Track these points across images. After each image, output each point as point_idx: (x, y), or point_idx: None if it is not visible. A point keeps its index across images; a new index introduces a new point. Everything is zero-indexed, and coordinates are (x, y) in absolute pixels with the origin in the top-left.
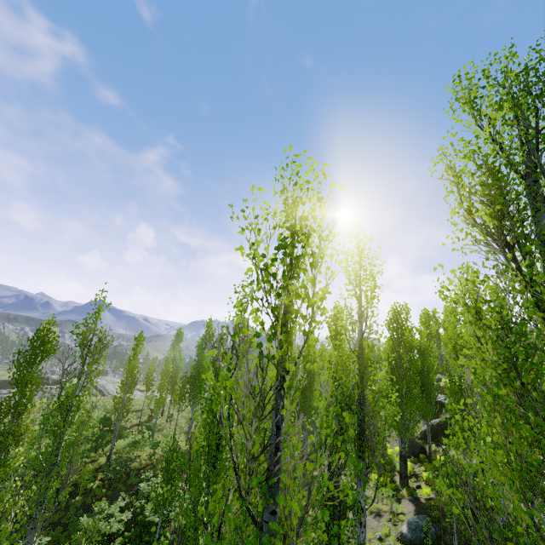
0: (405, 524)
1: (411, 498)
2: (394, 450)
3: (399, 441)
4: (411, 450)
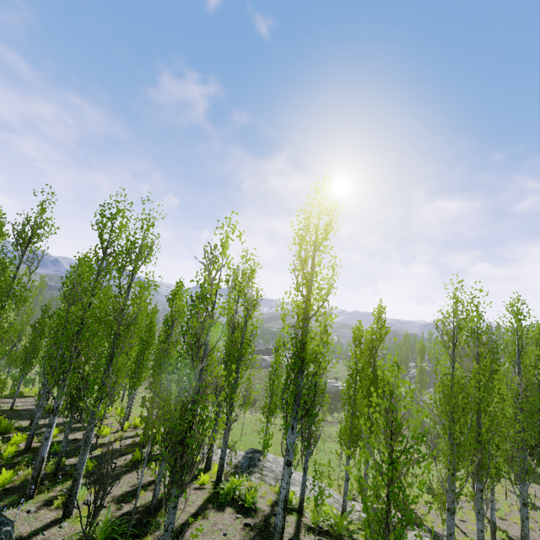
0: None
1: None
2: None
3: None
4: None
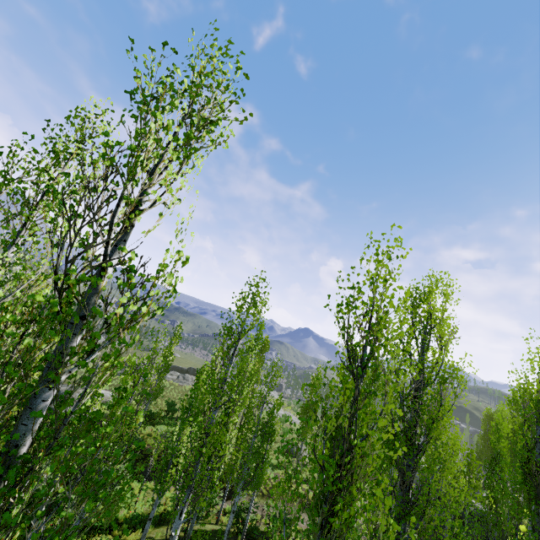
0: None
1: None
2: None
3: None
4: None
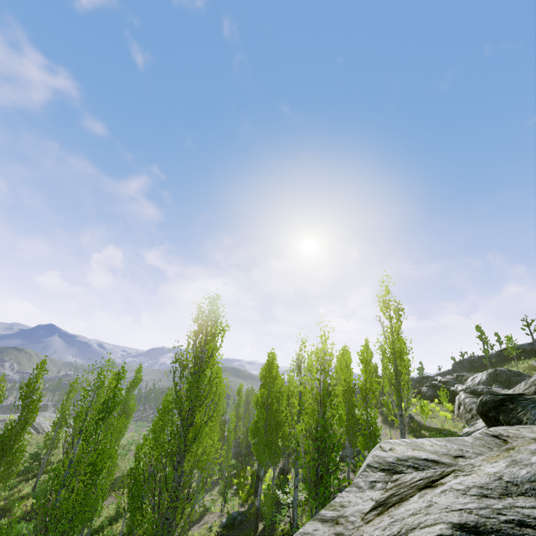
0: (226, 516)
1: (250, 504)
2: (272, 474)
3: (258, 464)
4: (279, 472)
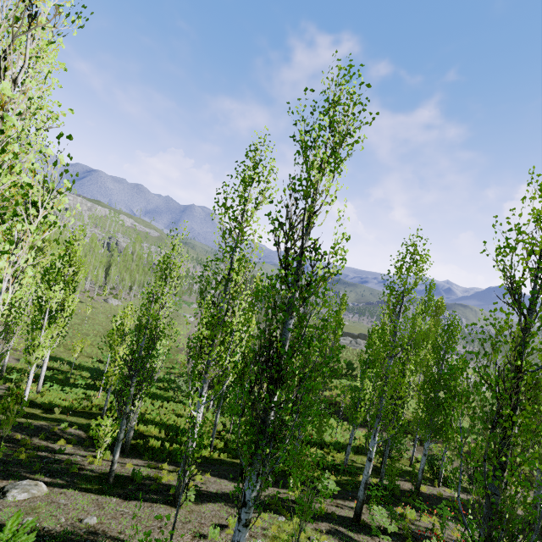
0: None
1: None
2: None
3: None
4: None
